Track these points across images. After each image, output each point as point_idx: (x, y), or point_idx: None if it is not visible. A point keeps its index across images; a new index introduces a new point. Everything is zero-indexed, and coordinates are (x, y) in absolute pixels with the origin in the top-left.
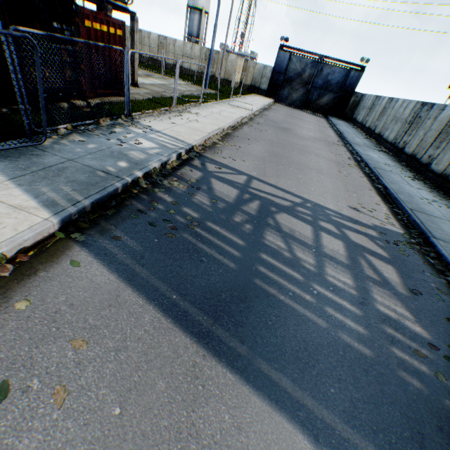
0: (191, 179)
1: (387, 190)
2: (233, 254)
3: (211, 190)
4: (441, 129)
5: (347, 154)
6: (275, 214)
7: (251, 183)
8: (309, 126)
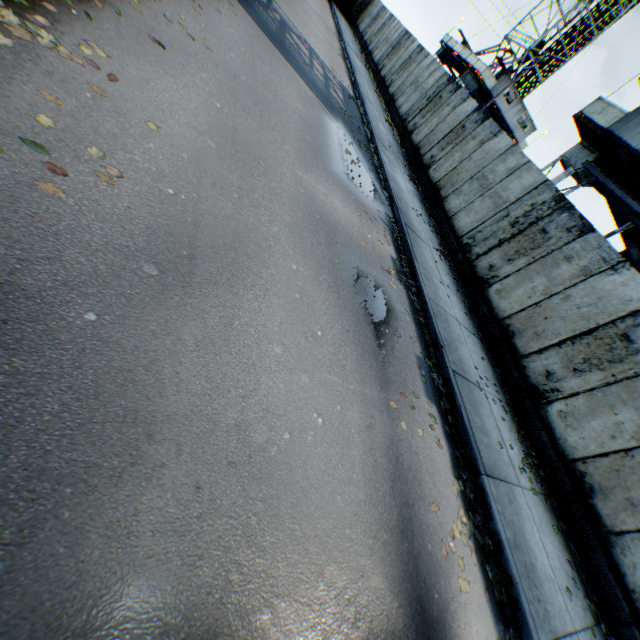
0: None
1: (356, 82)
2: (273, 29)
3: None
4: (406, 61)
5: (339, 48)
6: (290, 33)
7: (273, 3)
8: None
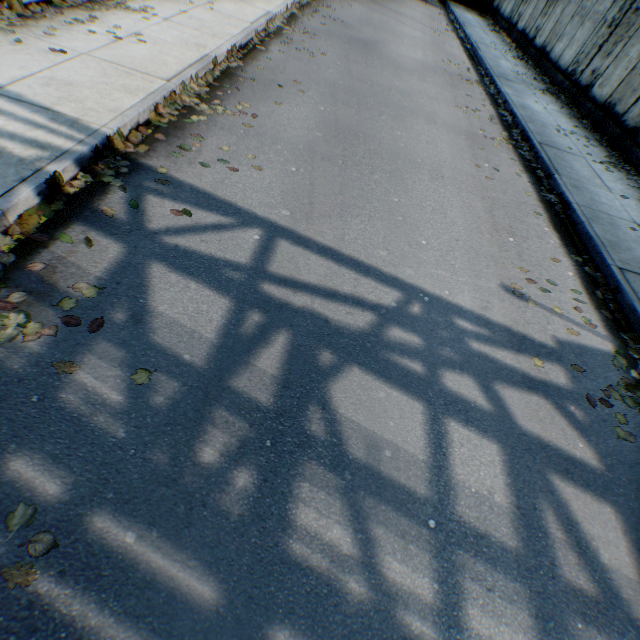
0: (79, 286)
1: (571, 212)
2: None
3: (140, 322)
4: None
5: (488, 107)
6: (331, 379)
7: (271, 256)
8: (414, 34)
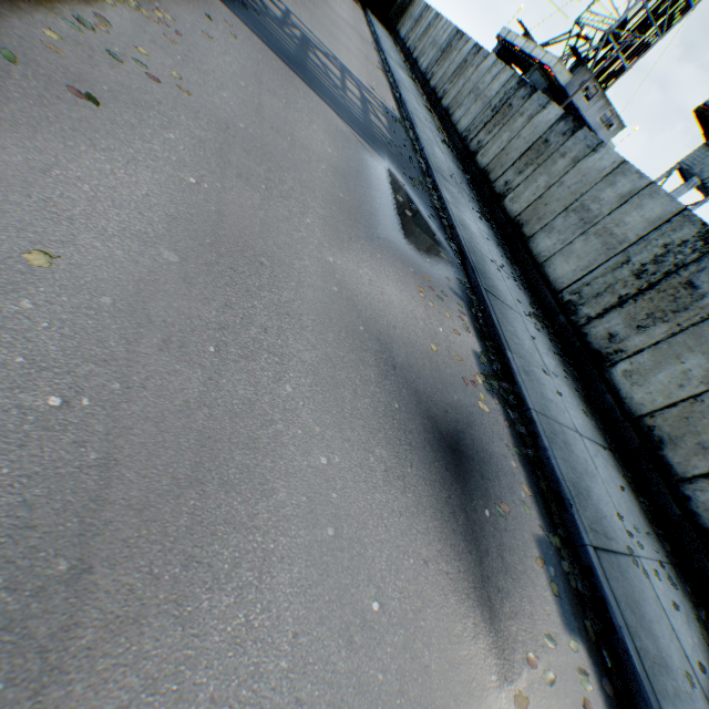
0: None
1: (401, 99)
2: (290, 48)
3: None
4: (460, 65)
5: (378, 60)
6: (314, 50)
7: (291, 17)
8: (343, 7)
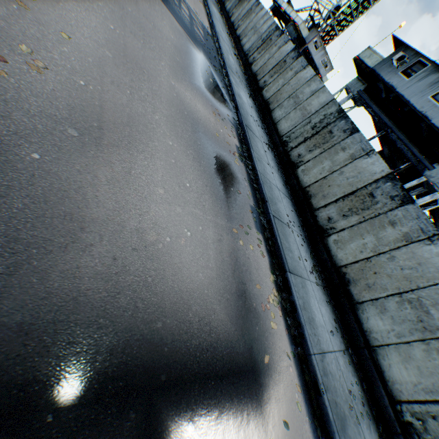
0: None
1: (213, 24)
2: None
3: None
4: (248, 11)
5: None
6: None
7: None
8: None
